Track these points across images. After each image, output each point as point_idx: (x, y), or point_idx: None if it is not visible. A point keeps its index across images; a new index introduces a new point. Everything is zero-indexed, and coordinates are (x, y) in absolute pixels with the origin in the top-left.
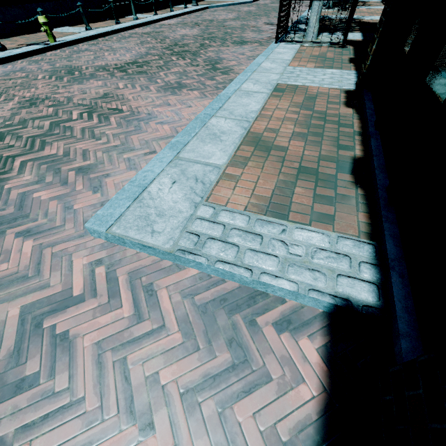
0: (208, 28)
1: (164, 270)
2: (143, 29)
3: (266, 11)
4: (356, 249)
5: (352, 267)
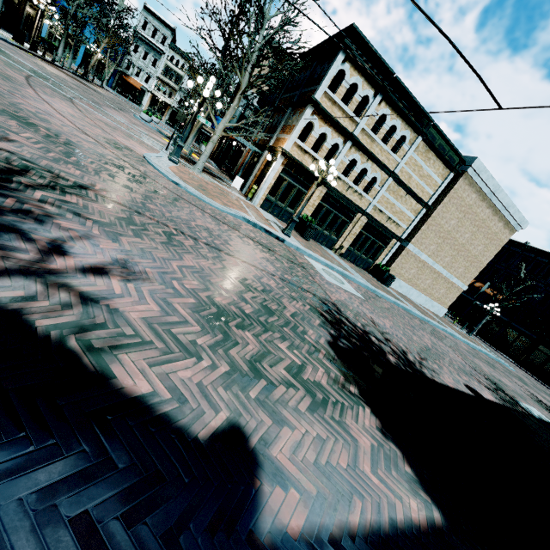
0: None
1: None
2: None
3: None
4: None
5: None
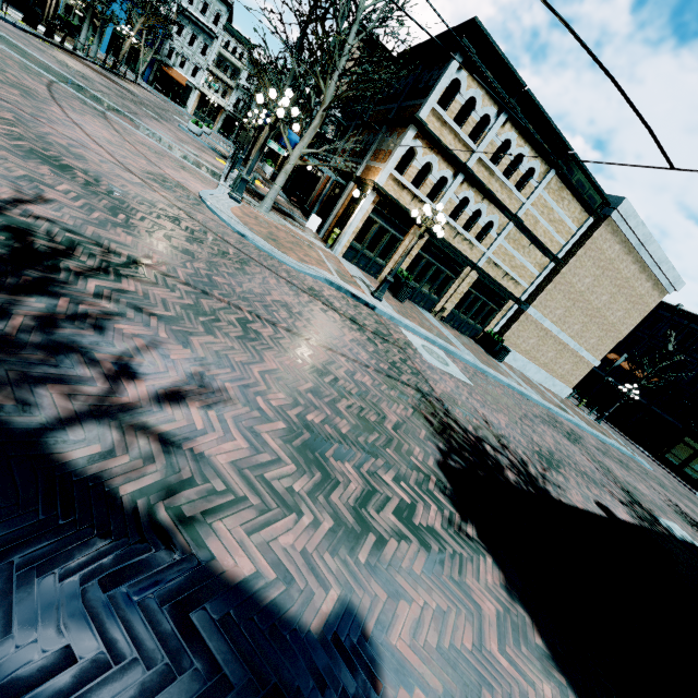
0: None
1: None
2: None
3: None
4: None
5: None
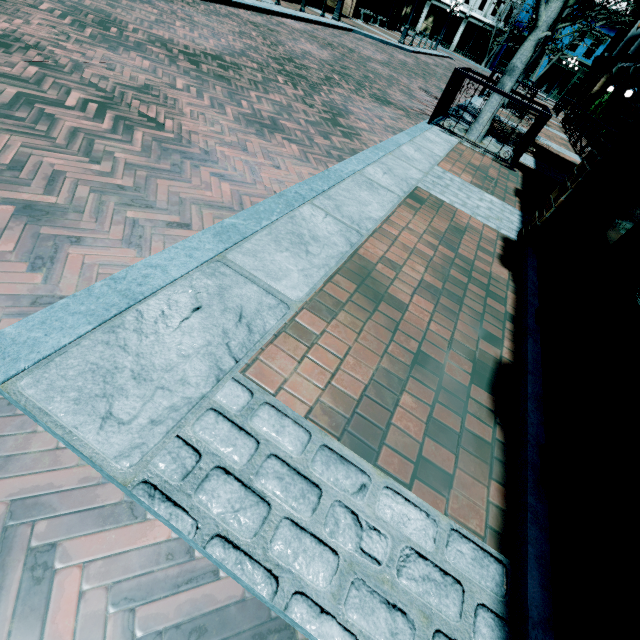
0: (344, 58)
1: (100, 511)
2: (251, 15)
3: (426, 73)
4: (476, 568)
5: (464, 617)
